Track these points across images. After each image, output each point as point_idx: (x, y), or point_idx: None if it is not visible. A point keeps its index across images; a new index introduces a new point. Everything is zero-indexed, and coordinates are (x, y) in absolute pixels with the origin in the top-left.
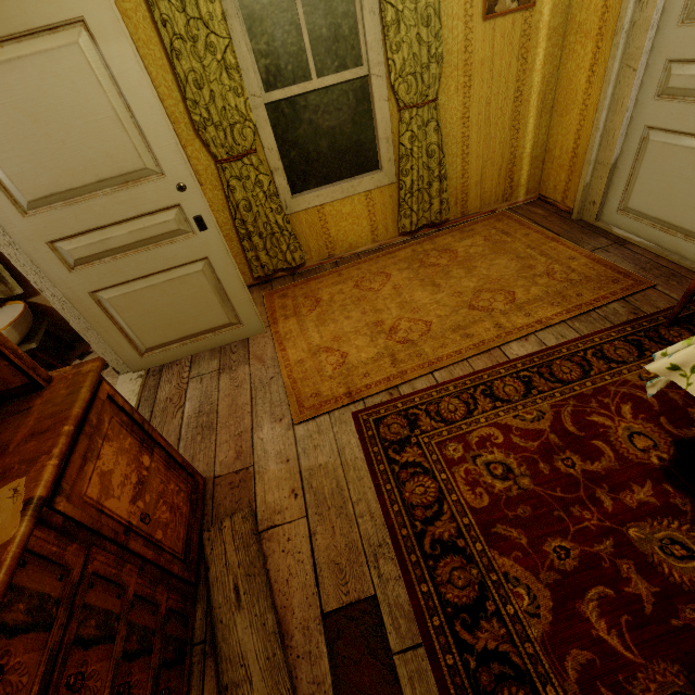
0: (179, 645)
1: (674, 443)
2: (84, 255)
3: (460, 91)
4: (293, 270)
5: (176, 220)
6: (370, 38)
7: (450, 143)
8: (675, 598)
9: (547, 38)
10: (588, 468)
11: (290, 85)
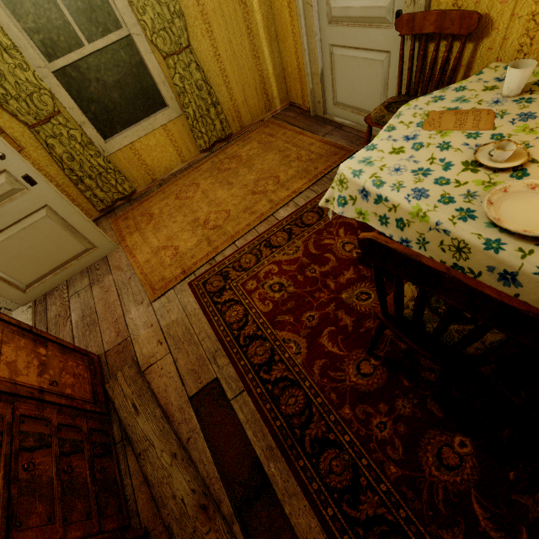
0: (105, 446)
1: None
2: None
3: (206, 36)
4: (129, 198)
5: (8, 183)
6: (120, 5)
7: (213, 77)
8: (362, 319)
9: None
10: (322, 270)
11: (68, 53)
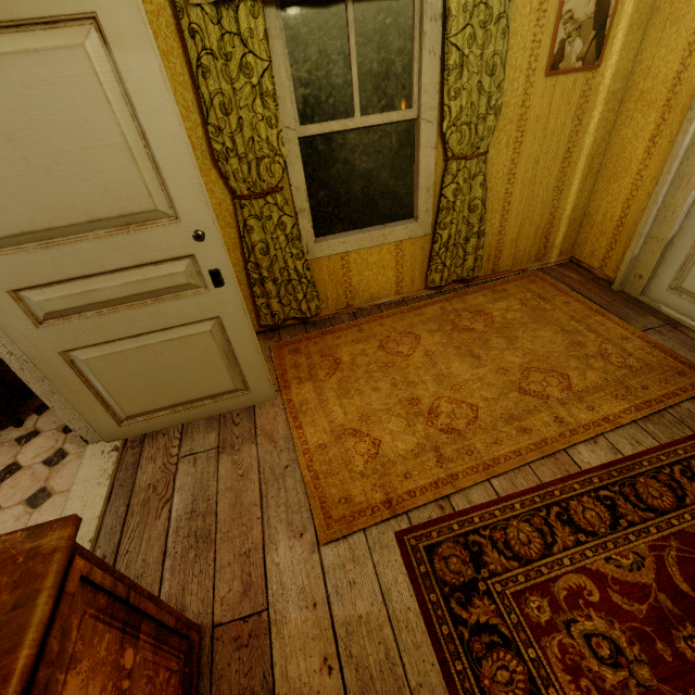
0: None
1: None
2: (58, 308)
3: (511, 146)
4: (305, 319)
5: (186, 273)
6: (426, 80)
7: (491, 198)
8: None
9: (605, 102)
10: None
11: (329, 120)
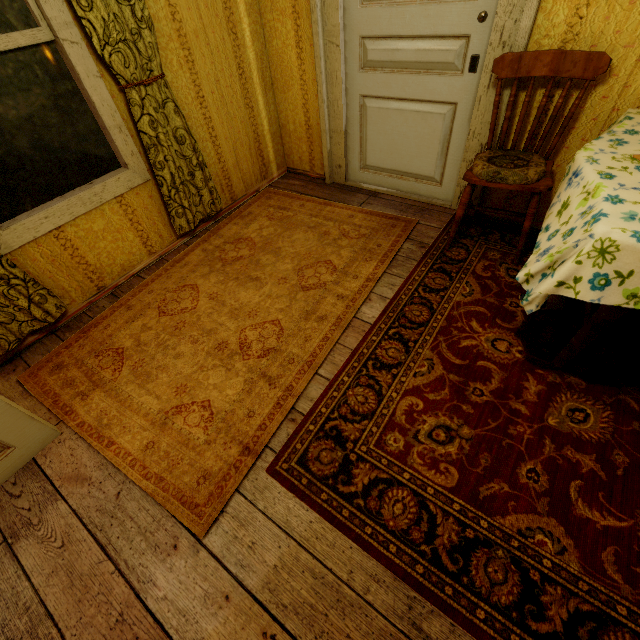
0: None
1: (517, 335)
2: None
3: (185, 67)
4: (51, 327)
5: None
6: None
7: (194, 127)
8: (606, 454)
9: (247, 14)
10: (491, 388)
11: None
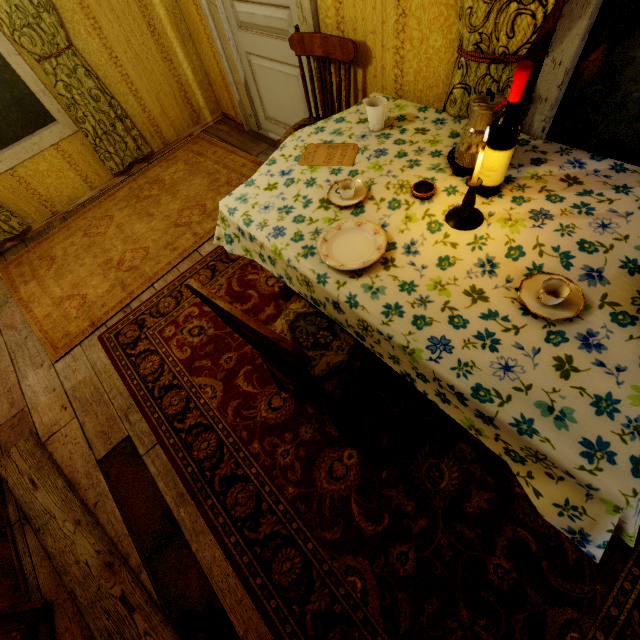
0: None
1: None
2: None
3: (94, 34)
4: (22, 237)
5: None
6: None
7: (113, 84)
8: None
9: None
10: (244, 309)
11: None
